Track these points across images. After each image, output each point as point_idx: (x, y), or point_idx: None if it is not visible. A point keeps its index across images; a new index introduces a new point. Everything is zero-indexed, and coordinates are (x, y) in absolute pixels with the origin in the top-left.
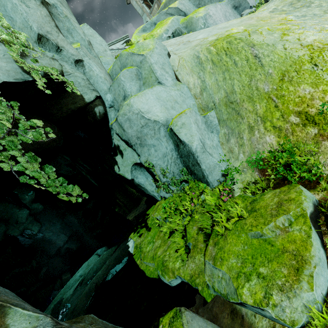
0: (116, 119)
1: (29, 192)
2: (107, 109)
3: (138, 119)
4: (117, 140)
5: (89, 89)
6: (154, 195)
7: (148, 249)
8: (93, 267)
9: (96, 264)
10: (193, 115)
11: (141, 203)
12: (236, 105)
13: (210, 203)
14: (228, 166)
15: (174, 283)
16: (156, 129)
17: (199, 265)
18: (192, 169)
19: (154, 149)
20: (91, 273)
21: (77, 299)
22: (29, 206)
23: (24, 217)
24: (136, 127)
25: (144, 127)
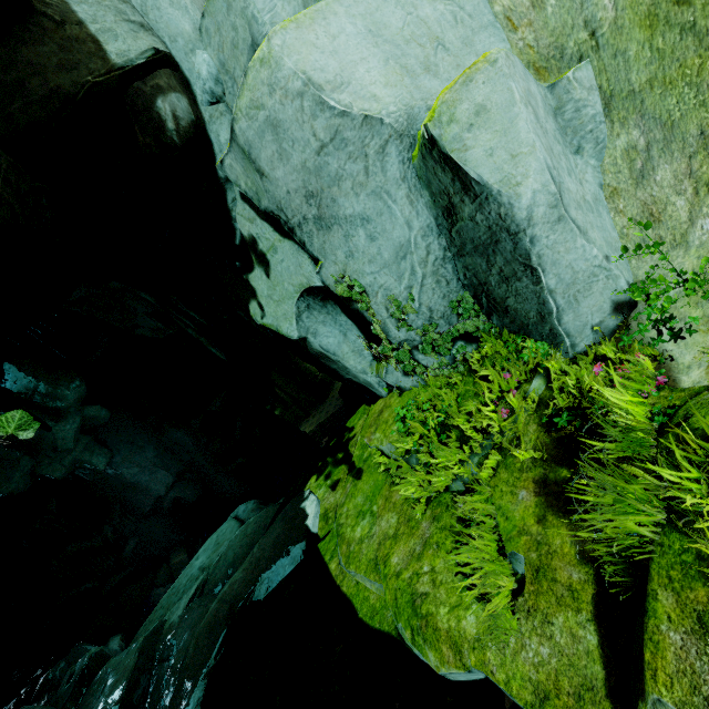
0: (232, 135)
1: (73, 383)
2: (203, 111)
3: (303, 117)
4: (248, 221)
5: (123, 19)
6: (368, 382)
7: (360, 535)
8: (226, 553)
9: (233, 547)
10: (518, 73)
11: (331, 396)
12: (707, 8)
13: (643, 421)
14: (636, 276)
15: (459, 678)
16: (370, 153)
17: (573, 658)
18: (497, 296)
19: (366, 234)
20: (222, 568)
21: (190, 633)
22: (78, 413)
23: (69, 437)
24: (300, 153)
25: (329, 149)
